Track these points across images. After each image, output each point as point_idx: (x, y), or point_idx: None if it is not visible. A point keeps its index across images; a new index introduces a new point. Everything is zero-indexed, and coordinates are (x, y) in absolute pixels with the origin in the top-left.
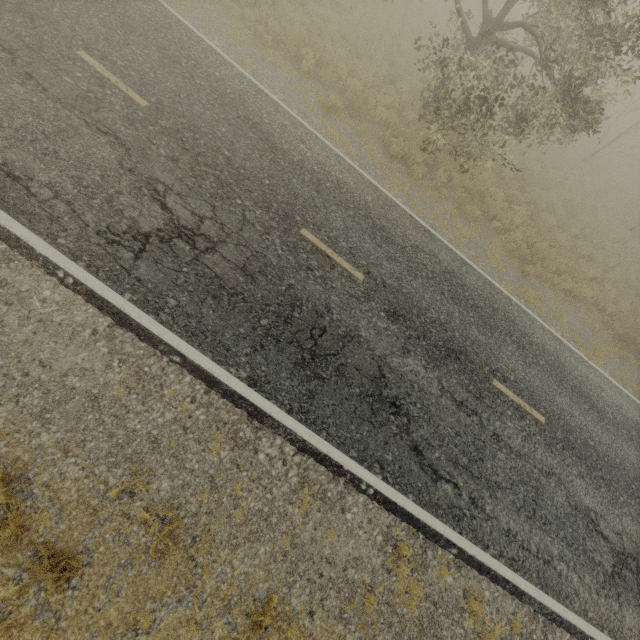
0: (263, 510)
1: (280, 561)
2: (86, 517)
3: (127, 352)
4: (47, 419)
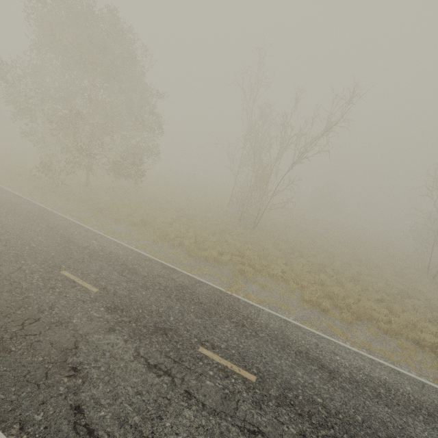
0: None
1: None
2: None
3: None
4: None
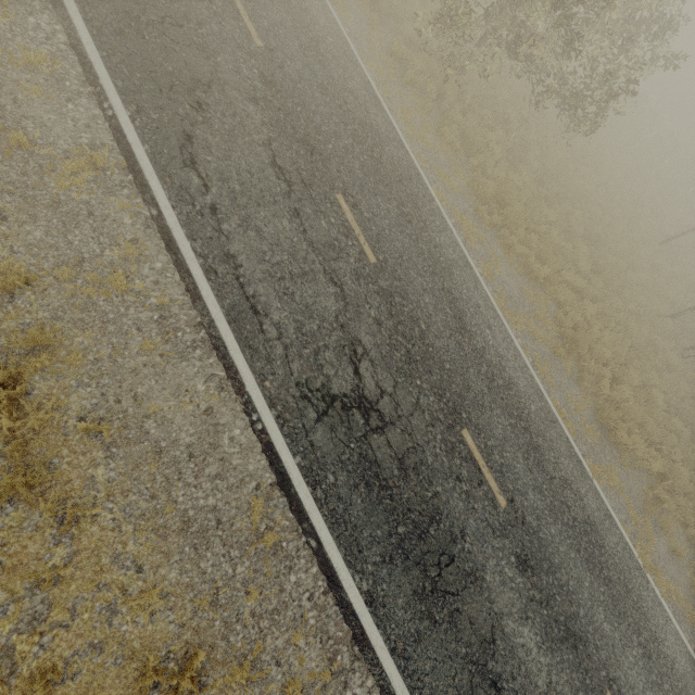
0: None
1: None
2: None
3: None
4: None
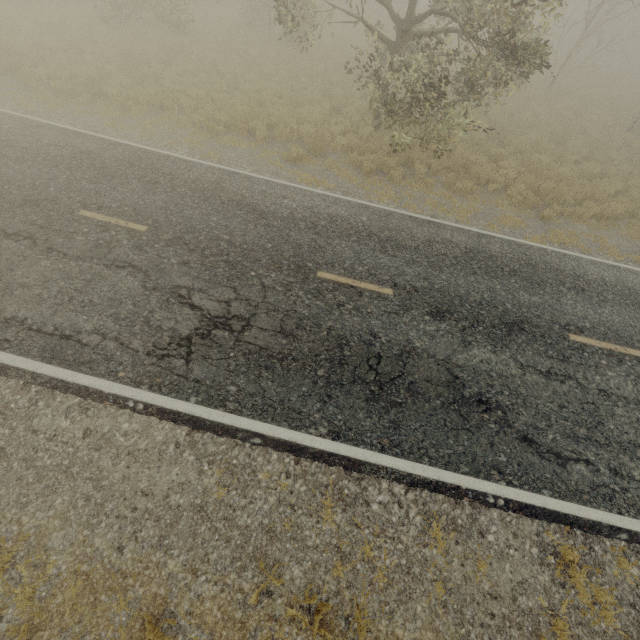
0: (401, 563)
1: (442, 614)
2: (236, 633)
3: (212, 452)
4: (167, 545)
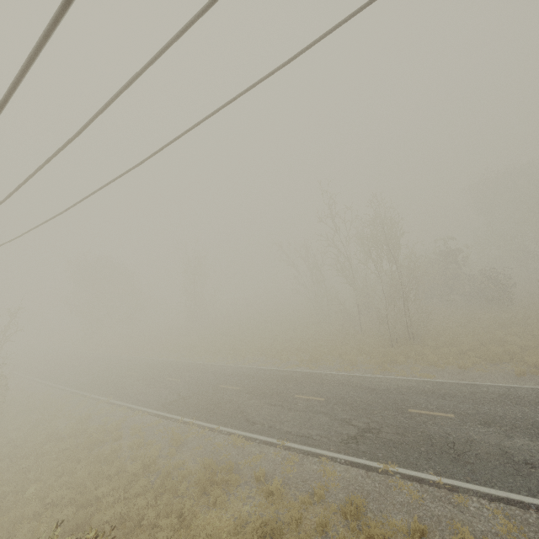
0: None
1: None
2: None
3: None
4: None
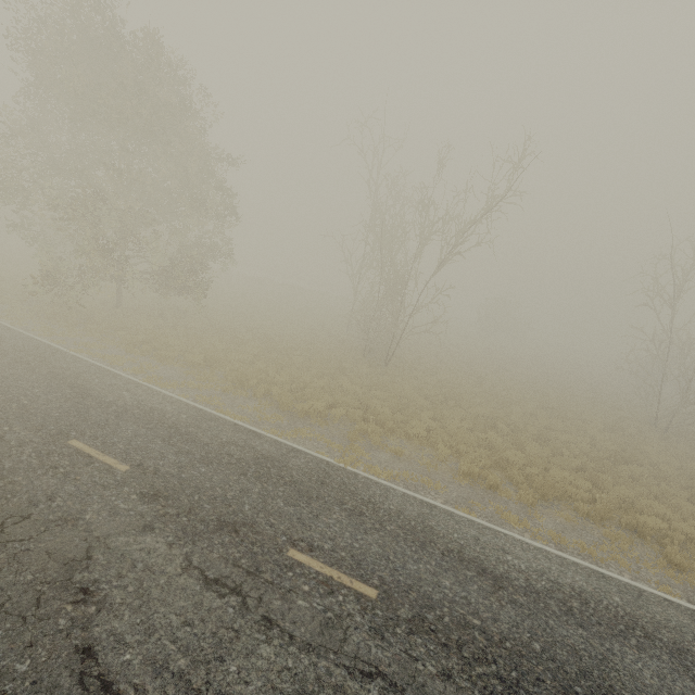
0: None
1: None
2: None
3: None
4: None
